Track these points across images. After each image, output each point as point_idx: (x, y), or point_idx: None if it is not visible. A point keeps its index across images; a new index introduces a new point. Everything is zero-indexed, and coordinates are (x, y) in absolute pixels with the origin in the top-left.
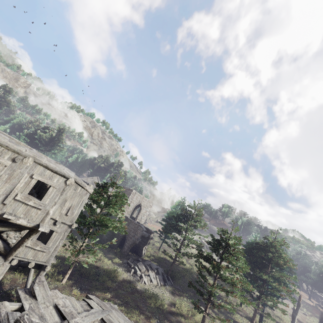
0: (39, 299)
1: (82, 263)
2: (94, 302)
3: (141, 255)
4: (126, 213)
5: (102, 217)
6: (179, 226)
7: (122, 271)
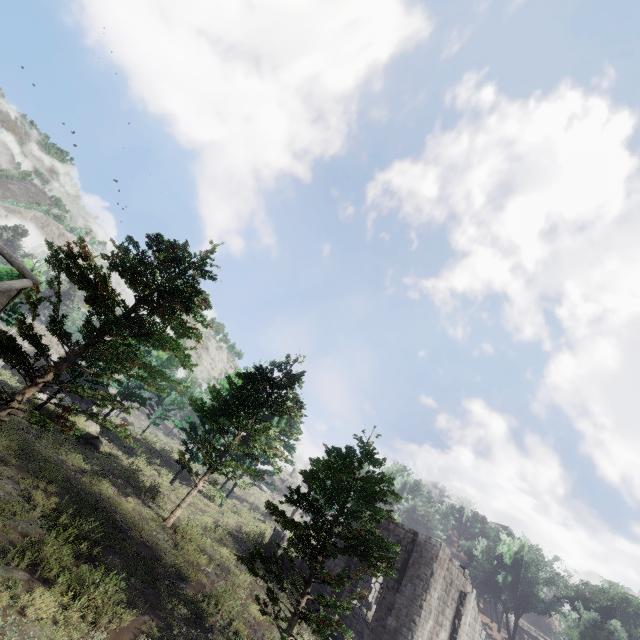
0: None
1: None
2: None
3: None
4: None
5: None
6: None
7: None
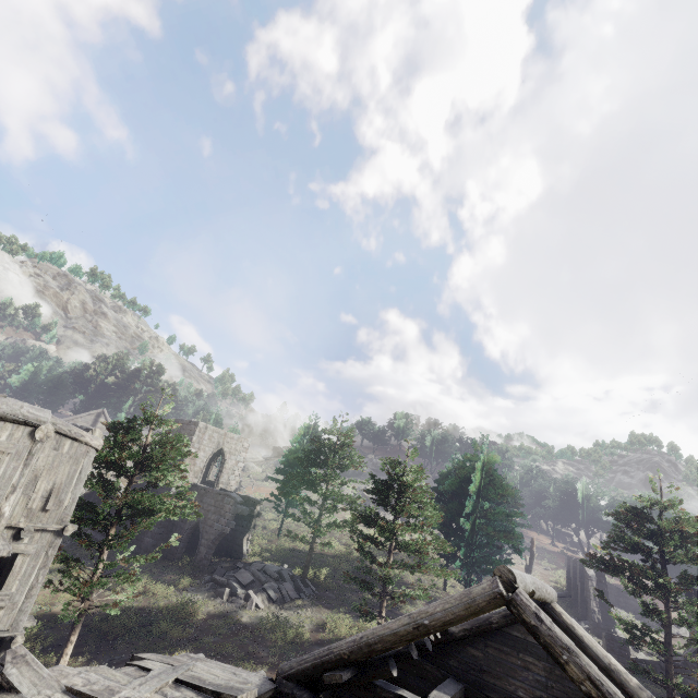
0: (23, 689)
1: (104, 609)
2: (152, 662)
3: (240, 556)
4: (193, 477)
5: (136, 495)
6: (311, 475)
7: (204, 600)
